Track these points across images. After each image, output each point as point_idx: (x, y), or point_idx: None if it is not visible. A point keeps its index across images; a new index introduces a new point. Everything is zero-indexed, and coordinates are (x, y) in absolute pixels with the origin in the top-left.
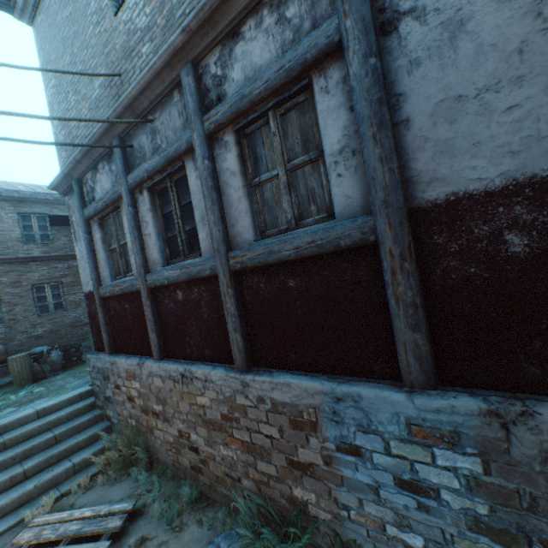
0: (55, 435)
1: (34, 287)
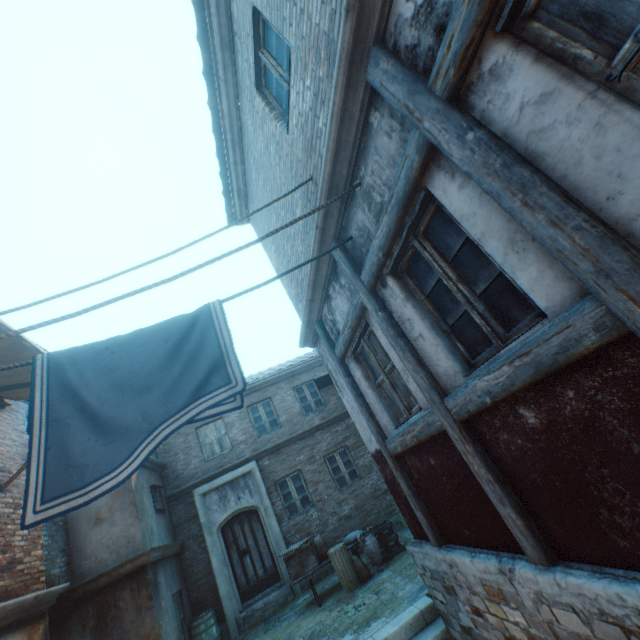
0: None
1: (325, 458)
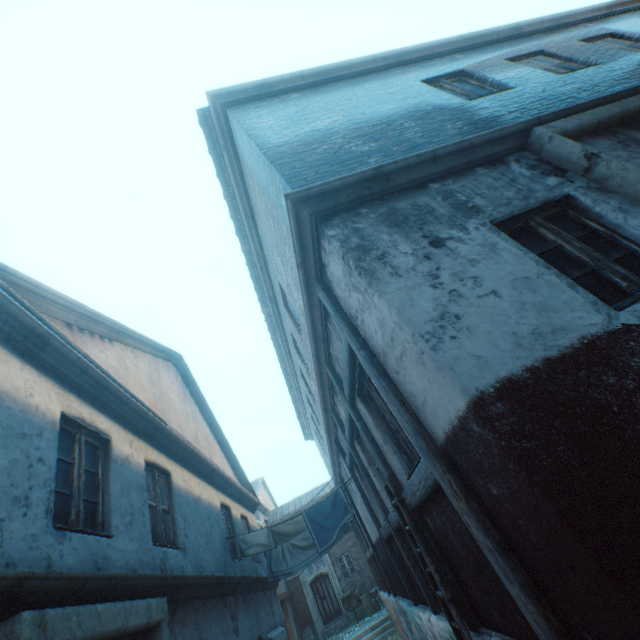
0: (377, 639)
1: None
